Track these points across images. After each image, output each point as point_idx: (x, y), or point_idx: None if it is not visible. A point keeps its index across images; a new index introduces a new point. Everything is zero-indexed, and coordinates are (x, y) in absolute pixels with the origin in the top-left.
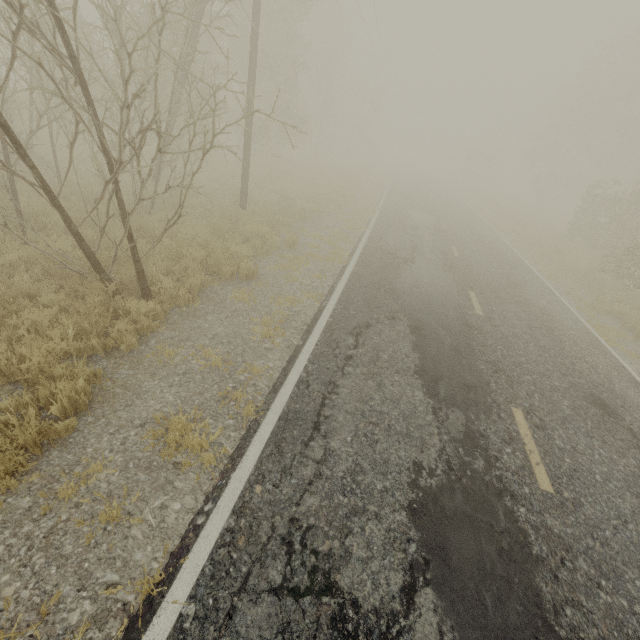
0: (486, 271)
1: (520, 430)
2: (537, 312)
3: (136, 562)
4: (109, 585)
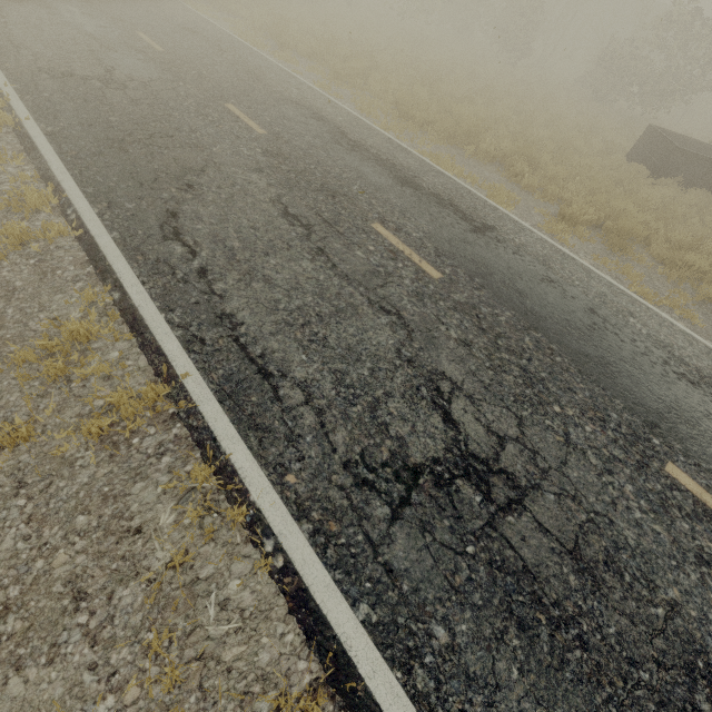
0: None
1: (143, 38)
2: None
3: None
4: None
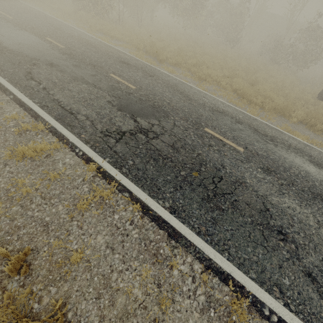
0: (38, 24)
1: (117, 79)
2: (79, 39)
3: (81, 173)
4: (83, 180)
